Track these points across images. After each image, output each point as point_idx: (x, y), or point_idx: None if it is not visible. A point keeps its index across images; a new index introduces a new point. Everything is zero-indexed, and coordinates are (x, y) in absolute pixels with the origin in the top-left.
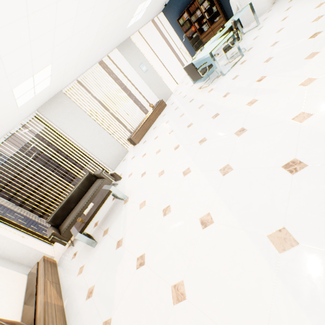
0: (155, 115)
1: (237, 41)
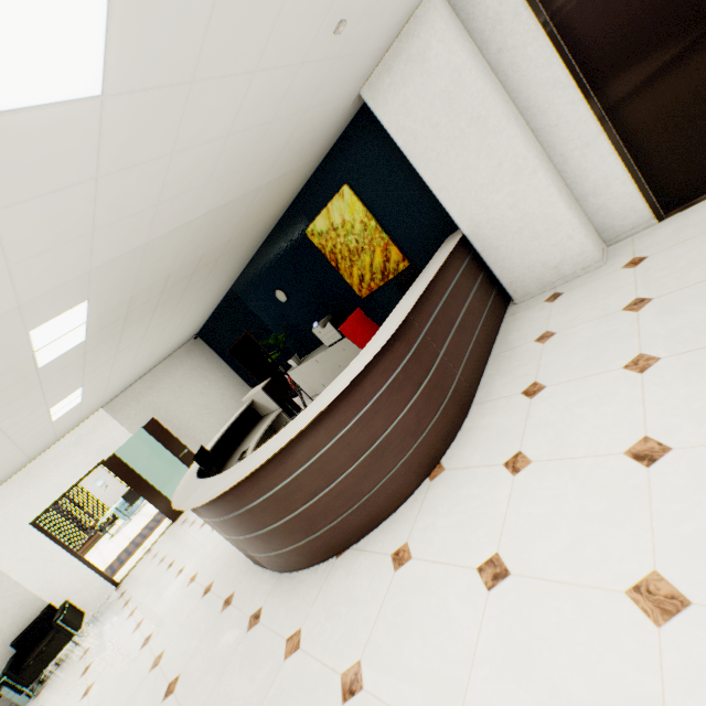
0: (95, 540)
1: (130, 506)
